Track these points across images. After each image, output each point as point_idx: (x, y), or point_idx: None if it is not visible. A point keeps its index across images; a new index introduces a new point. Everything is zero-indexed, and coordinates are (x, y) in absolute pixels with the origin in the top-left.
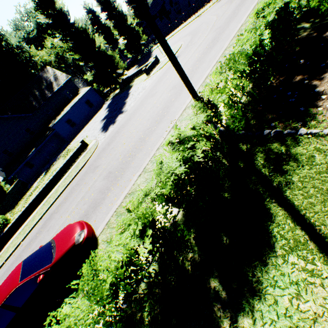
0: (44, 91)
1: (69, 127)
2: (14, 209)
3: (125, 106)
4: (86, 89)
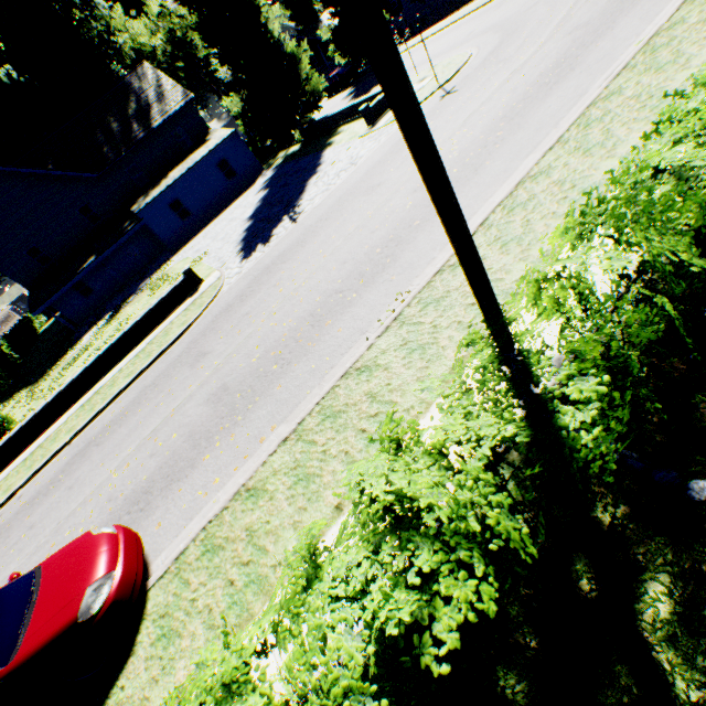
0: (131, 125)
1: (175, 218)
2: (36, 387)
3: (301, 199)
4: (225, 133)
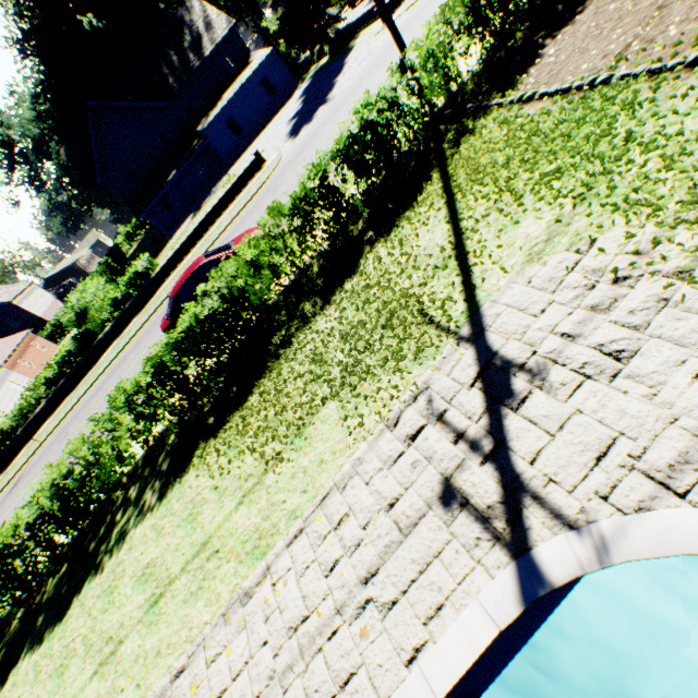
0: (188, 56)
1: (231, 135)
2: None
3: (332, 90)
4: (265, 53)
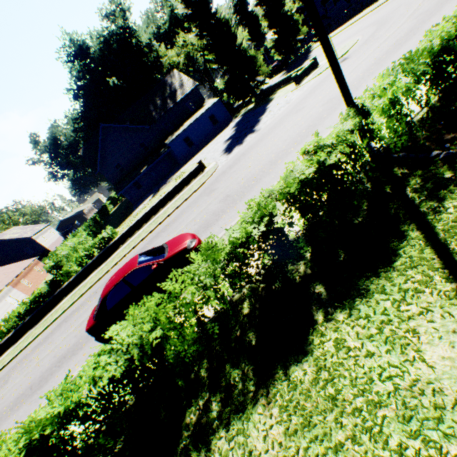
0: (166, 101)
1: (185, 146)
2: (118, 228)
3: (258, 124)
4: (214, 101)
